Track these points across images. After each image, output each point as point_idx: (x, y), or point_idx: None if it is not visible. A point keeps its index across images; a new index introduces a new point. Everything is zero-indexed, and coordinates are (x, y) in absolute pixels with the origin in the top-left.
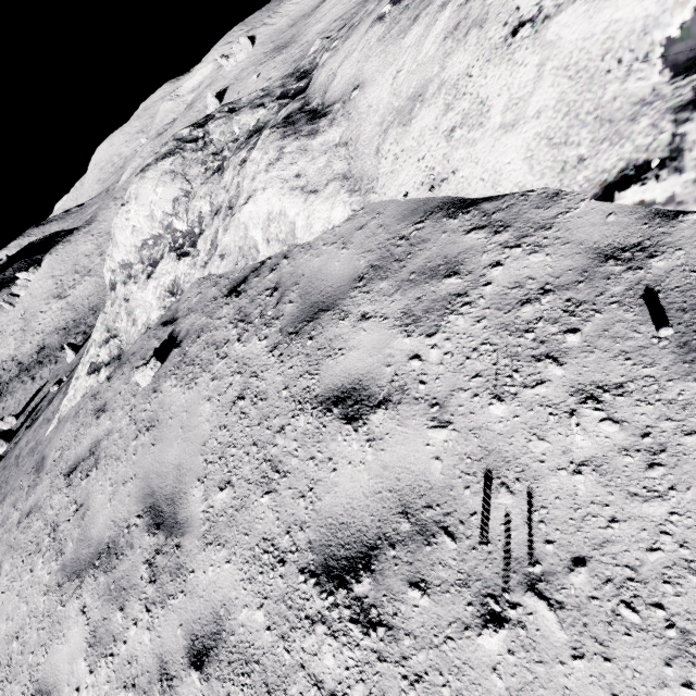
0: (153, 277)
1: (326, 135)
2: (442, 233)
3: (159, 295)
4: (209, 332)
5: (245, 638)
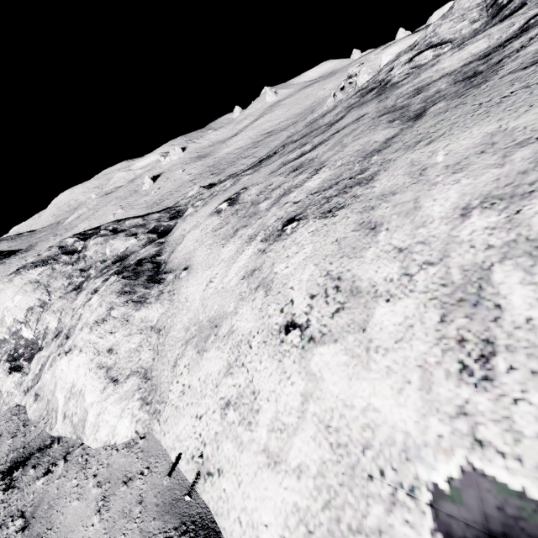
0: None
1: (149, 310)
2: None
3: None
4: None
5: None
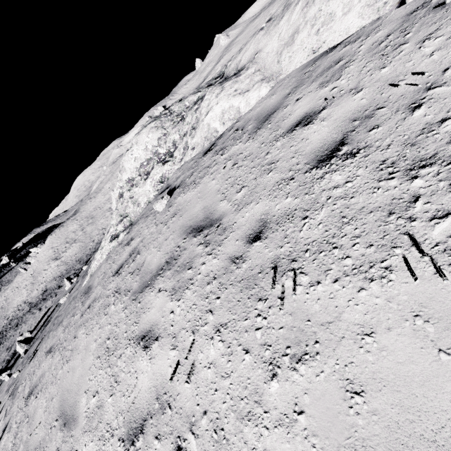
0: (150, 177)
1: (246, 73)
2: (327, 59)
3: (154, 185)
4: (198, 169)
5: (283, 211)
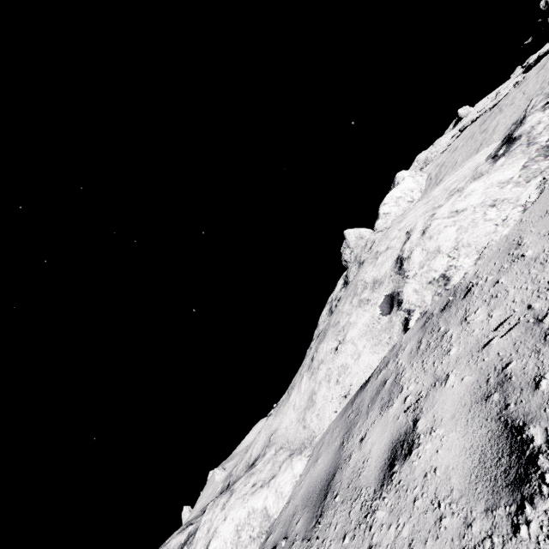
0: None
1: (264, 458)
2: (366, 391)
3: None
4: None
5: None
